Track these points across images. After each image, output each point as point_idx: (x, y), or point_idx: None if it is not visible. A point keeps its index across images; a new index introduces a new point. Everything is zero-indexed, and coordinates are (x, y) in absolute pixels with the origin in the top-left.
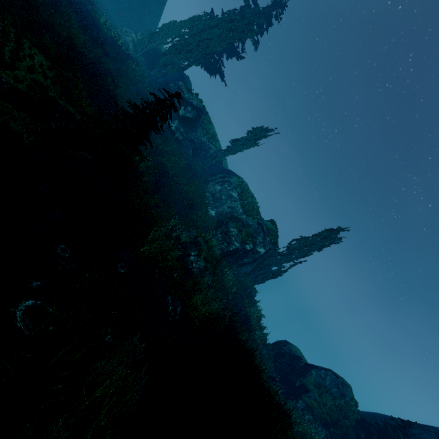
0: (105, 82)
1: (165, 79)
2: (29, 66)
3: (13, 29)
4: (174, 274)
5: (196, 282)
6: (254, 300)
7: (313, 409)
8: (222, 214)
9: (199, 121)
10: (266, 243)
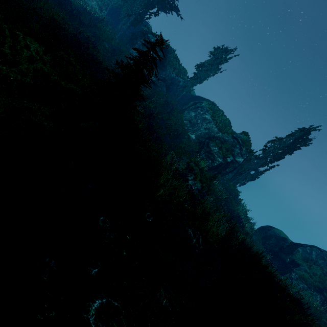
0: (89, 49)
1: (130, 31)
2: (28, 57)
3: (6, 25)
4: (185, 205)
5: (204, 208)
6: (238, 199)
7: (306, 279)
8: (201, 136)
9: (166, 60)
10: (243, 153)
